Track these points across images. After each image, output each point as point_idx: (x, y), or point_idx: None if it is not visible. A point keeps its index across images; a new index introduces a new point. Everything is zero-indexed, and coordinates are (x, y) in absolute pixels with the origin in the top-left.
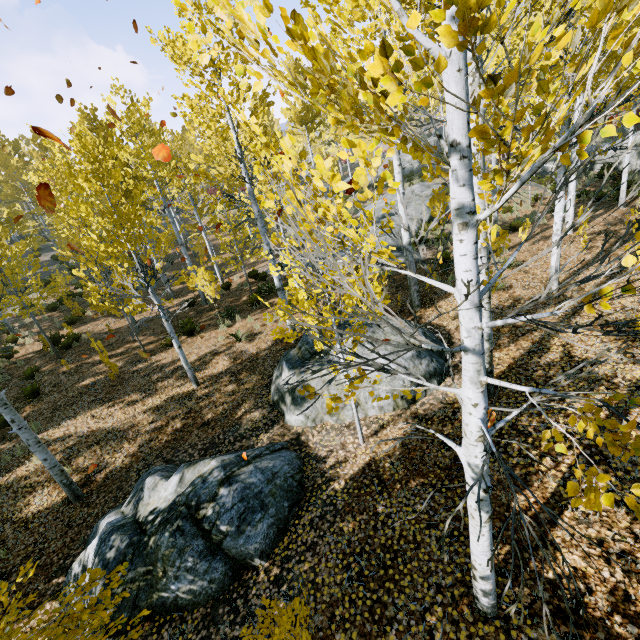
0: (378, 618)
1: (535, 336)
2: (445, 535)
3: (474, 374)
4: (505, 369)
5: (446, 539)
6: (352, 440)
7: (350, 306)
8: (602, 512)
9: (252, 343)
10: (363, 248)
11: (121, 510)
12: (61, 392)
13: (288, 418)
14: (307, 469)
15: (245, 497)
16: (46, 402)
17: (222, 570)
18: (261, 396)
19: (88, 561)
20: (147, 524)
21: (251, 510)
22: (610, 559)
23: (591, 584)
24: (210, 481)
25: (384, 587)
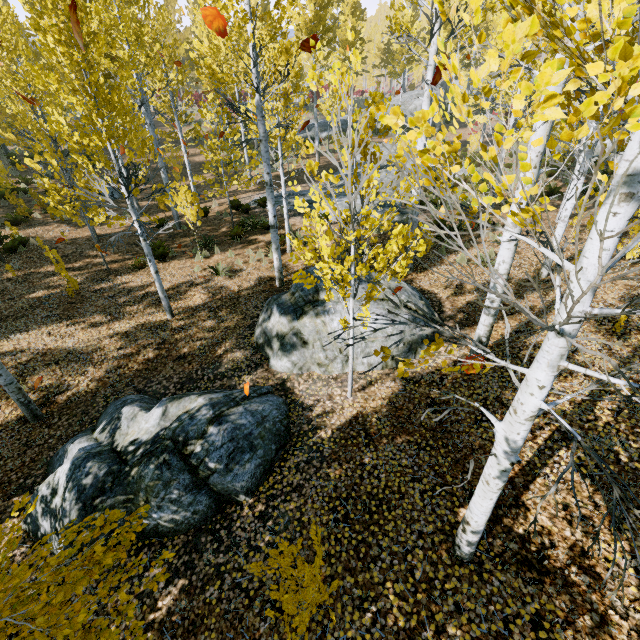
0: (363, 556)
1: (523, 317)
2: (428, 489)
3: (556, 358)
4: (494, 344)
5: (429, 492)
6: (339, 392)
7: (383, 261)
8: (569, 482)
9: (233, 280)
10: (486, 201)
11: (94, 437)
12: (7, 301)
13: (274, 363)
14: (293, 415)
15: (235, 437)
16: None
17: (206, 503)
18: (243, 337)
19: (59, 485)
20: (127, 454)
21: (240, 450)
22: (572, 521)
23: (555, 540)
24: (198, 418)
25: (369, 530)
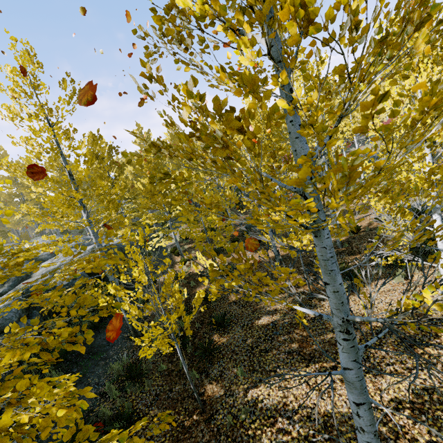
0: None
1: None
2: None
3: None
4: None
5: None
6: None
7: None
8: None
9: None
10: None
11: None
12: (243, 327)
13: None
14: None
15: None
16: (232, 336)
17: None
18: None
19: None
20: None
21: None
22: None
23: None
24: None
25: None
